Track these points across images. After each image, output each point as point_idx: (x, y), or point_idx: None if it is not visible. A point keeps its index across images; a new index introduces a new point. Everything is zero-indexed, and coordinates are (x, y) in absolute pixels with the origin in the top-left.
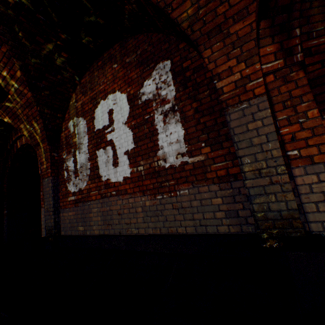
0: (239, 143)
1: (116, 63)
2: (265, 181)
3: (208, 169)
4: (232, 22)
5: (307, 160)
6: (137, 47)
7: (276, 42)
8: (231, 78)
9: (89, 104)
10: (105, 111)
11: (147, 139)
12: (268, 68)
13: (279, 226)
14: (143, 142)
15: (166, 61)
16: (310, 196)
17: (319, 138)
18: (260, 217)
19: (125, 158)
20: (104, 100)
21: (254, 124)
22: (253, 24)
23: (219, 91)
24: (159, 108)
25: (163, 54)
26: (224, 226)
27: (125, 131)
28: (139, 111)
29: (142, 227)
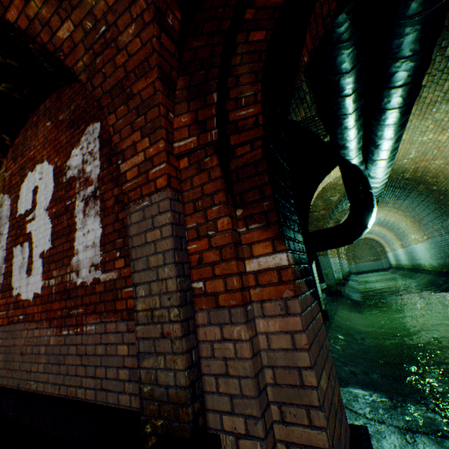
0: (137, 262)
1: (50, 120)
2: (157, 330)
3: (119, 294)
4: (135, 78)
5: (213, 300)
6: (72, 100)
7: (192, 110)
8: (135, 159)
9: (17, 176)
10: (31, 189)
11: (64, 237)
12: (181, 148)
13: (165, 414)
14: (60, 241)
15: (96, 123)
16: (211, 363)
17: (227, 266)
18: (146, 392)
19: (40, 263)
20: (32, 172)
21: (153, 234)
22: (157, 82)
23: (123, 177)
24: (81, 192)
25: (95, 113)
26: (126, 394)
27: (45, 221)
28: (63, 194)
29: (42, 380)
